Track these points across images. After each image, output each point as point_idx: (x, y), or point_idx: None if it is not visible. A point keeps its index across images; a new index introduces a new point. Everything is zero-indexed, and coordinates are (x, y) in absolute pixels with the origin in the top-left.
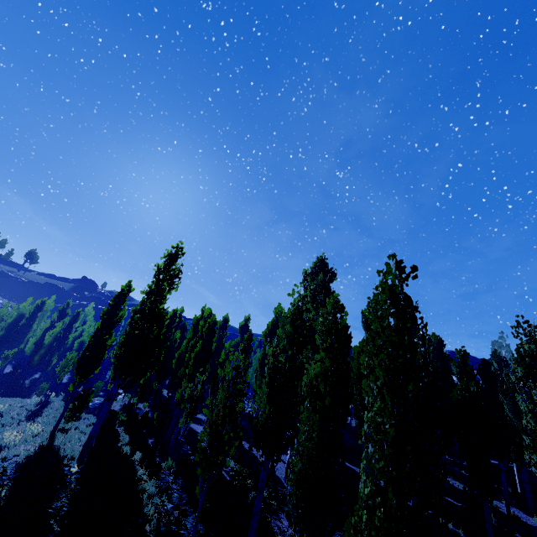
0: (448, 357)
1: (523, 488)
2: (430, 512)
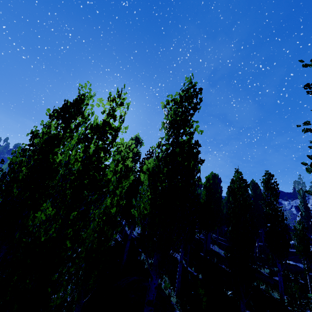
0: (218, 184)
1: (259, 252)
2: (178, 255)
